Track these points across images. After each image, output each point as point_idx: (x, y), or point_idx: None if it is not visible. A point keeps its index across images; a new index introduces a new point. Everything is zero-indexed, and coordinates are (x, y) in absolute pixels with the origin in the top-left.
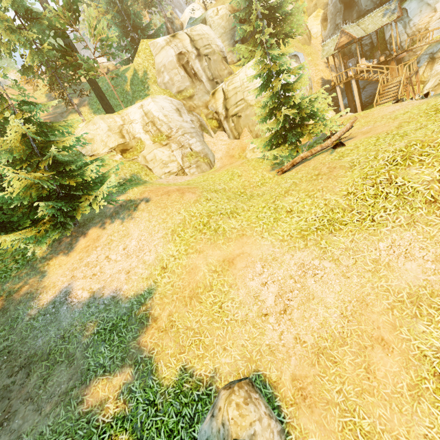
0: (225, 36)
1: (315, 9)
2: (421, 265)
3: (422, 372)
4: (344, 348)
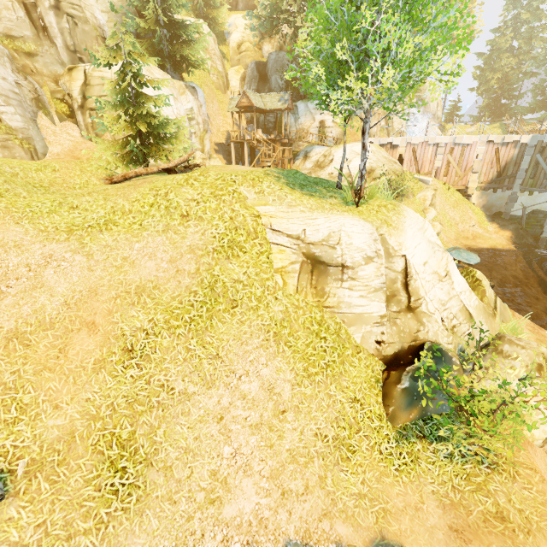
0: (114, 15)
1: (238, 64)
2: (158, 264)
3: (114, 348)
4: (48, 332)
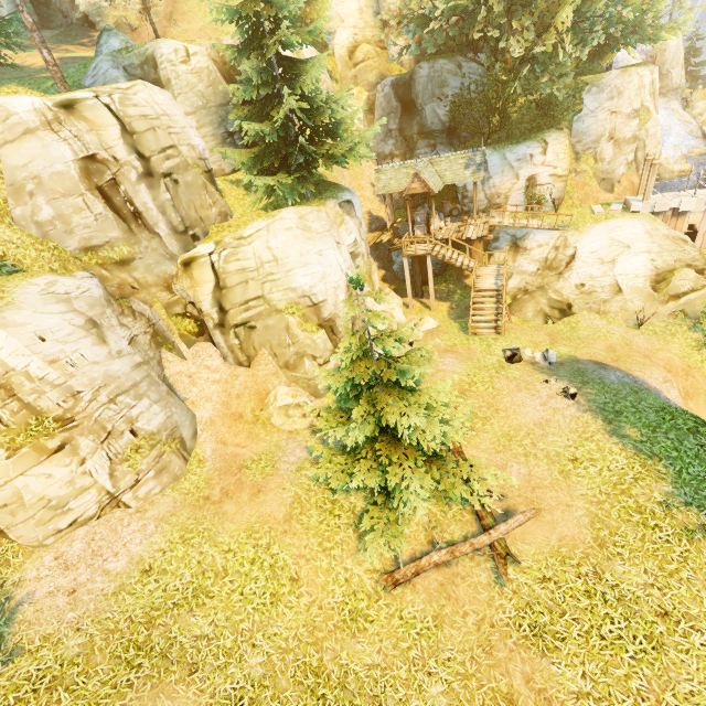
0: (205, 114)
1: (354, 84)
2: None
3: None
4: None
